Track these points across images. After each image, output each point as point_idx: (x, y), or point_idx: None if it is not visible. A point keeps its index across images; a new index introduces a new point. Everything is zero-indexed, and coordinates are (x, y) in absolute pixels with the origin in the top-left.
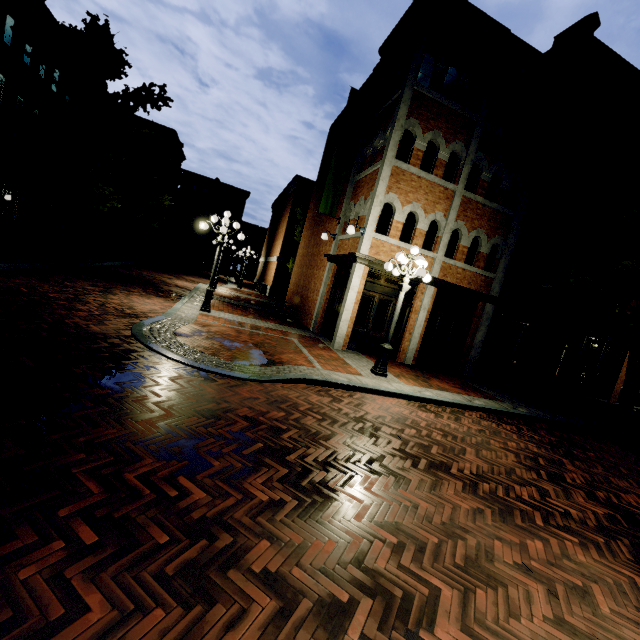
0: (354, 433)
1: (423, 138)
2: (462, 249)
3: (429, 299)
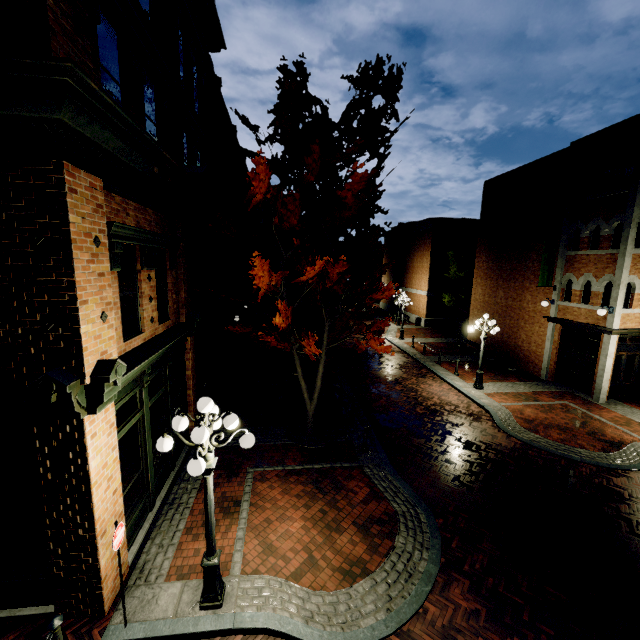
0: None
1: None
2: None
3: None
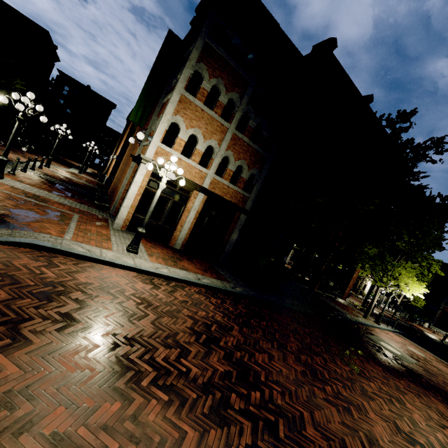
0: (24, 295)
1: (209, 81)
2: (229, 172)
3: (199, 203)
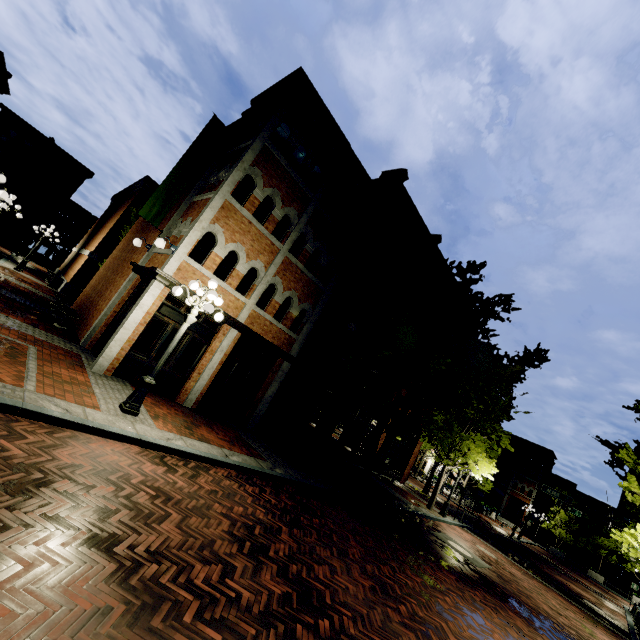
0: None
1: (263, 190)
2: (275, 304)
3: (230, 342)
